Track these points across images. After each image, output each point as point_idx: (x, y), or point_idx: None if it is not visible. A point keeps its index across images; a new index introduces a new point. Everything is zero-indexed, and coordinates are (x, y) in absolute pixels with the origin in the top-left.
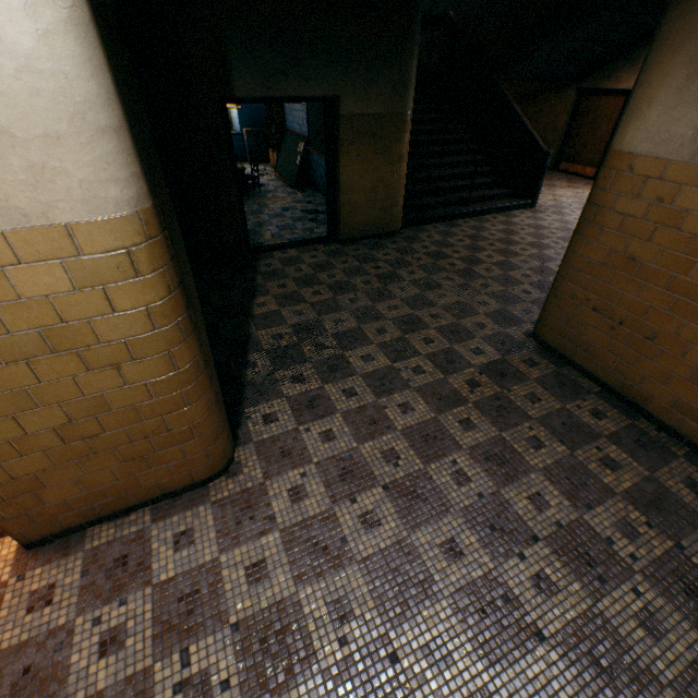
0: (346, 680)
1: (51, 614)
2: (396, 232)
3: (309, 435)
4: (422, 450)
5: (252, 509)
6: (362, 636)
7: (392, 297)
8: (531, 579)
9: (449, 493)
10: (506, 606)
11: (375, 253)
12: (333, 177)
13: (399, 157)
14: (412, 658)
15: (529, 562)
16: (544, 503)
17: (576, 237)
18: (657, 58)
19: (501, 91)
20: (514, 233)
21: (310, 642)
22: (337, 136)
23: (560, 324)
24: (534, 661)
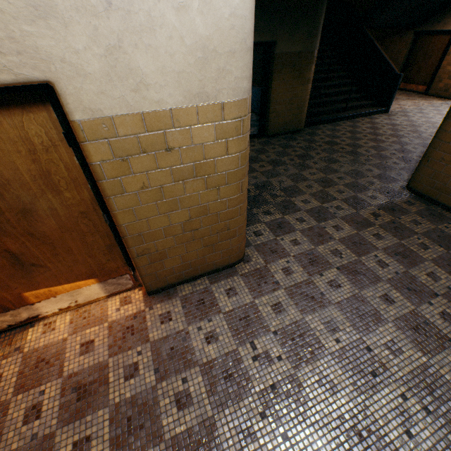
0: (344, 358)
1: (174, 325)
2: (301, 130)
3: (283, 242)
4: (354, 250)
5: (264, 278)
6: (347, 339)
7: (309, 167)
8: (439, 314)
9: (377, 272)
10: (427, 327)
11: (291, 143)
12: (266, 94)
13: (308, 80)
14: (379, 349)
15: (435, 306)
16: (437, 277)
17: (446, 121)
18: None
19: (367, 35)
20: (378, 129)
21: (318, 341)
22: (271, 68)
23: (429, 178)
24: (450, 353)
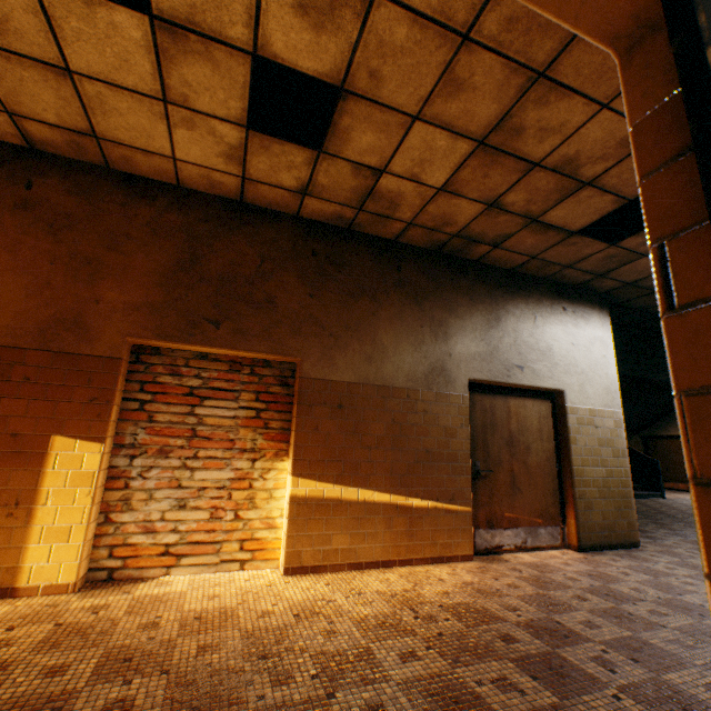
0: None
1: (626, 562)
2: None
3: (665, 542)
4: None
5: (674, 553)
6: None
7: None
8: None
9: None
10: None
11: None
12: None
13: None
14: None
15: None
16: None
17: None
18: None
19: None
20: (668, 504)
21: None
22: None
23: None
24: None
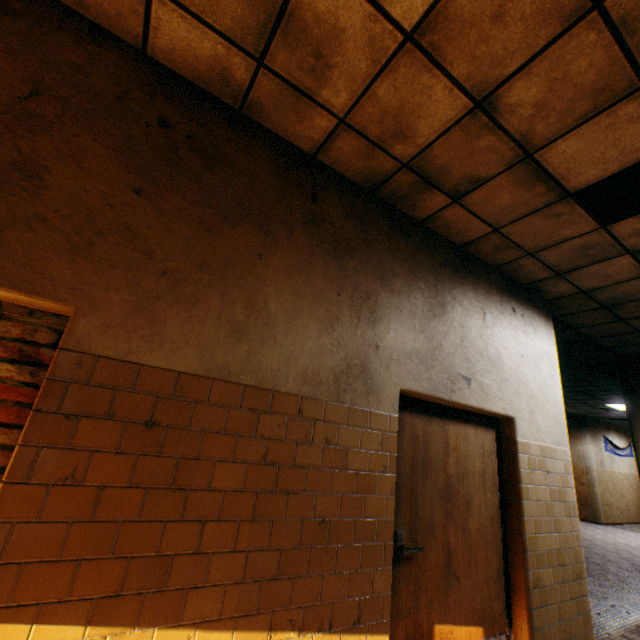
0: None
1: None
2: None
3: (614, 636)
4: None
5: None
6: None
7: None
8: None
9: None
10: None
11: None
12: None
13: None
14: None
15: None
16: None
17: None
18: (638, 433)
19: None
20: None
21: None
22: None
23: None
24: None
